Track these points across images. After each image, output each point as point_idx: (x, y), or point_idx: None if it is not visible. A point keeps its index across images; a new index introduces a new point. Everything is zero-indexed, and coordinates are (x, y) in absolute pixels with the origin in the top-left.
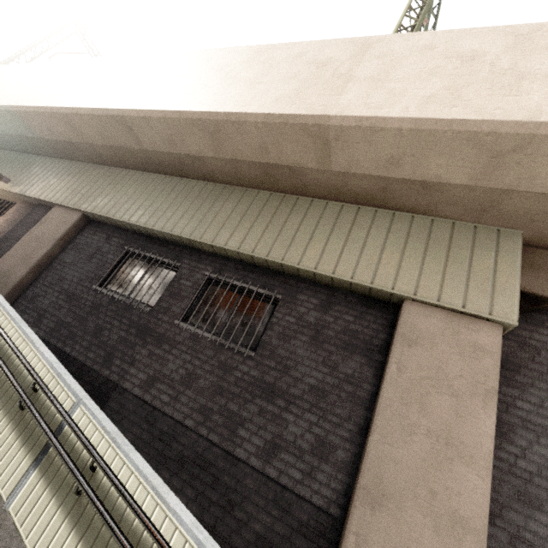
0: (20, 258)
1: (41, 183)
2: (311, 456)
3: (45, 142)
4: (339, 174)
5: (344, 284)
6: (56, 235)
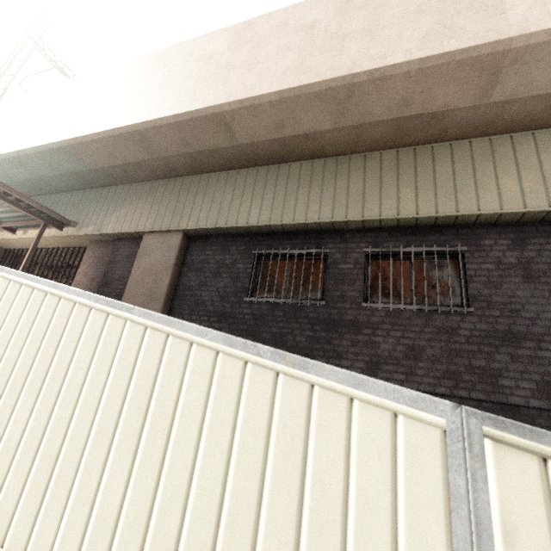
0: (143, 295)
1: (112, 216)
2: None
3: (99, 172)
4: (498, 104)
5: (537, 216)
6: (168, 262)
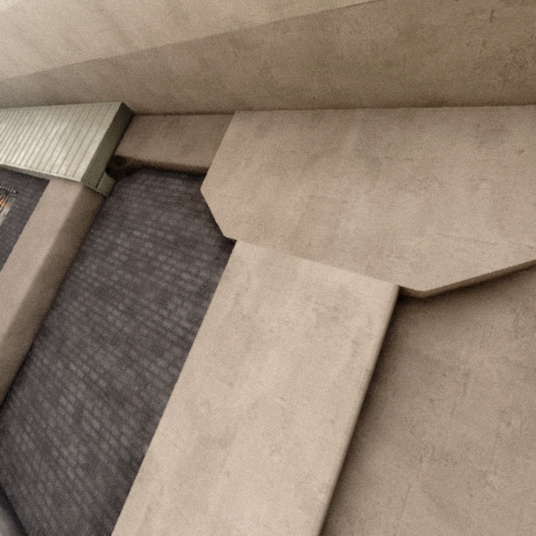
0: None
1: None
2: None
3: None
4: (16, 80)
5: (36, 174)
6: None
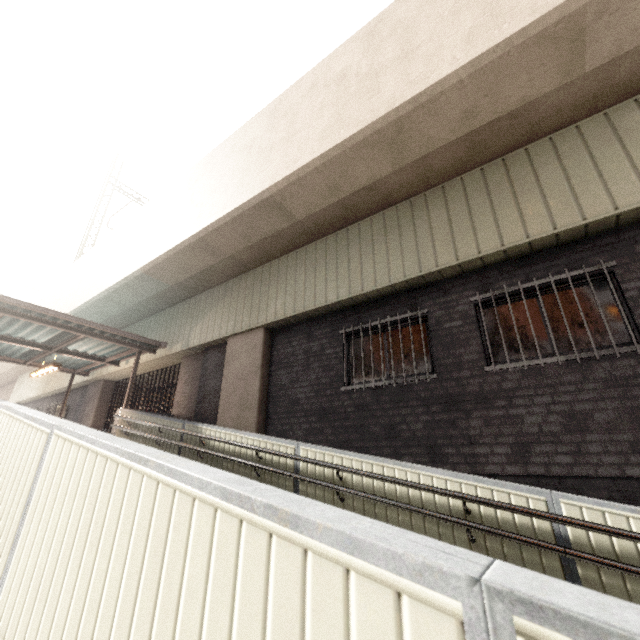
0: (237, 405)
1: (196, 328)
2: None
3: (177, 287)
4: (598, 70)
5: None
6: (254, 363)
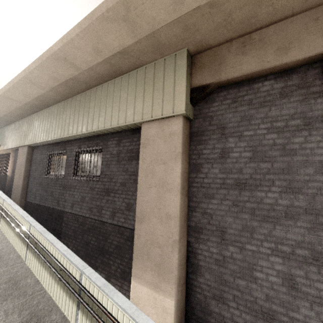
0: (18, 177)
1: (10, 140)
2: (126, 211)
3: None
4: (88, 70)
5: (119, 128)
6: (23, 161)
